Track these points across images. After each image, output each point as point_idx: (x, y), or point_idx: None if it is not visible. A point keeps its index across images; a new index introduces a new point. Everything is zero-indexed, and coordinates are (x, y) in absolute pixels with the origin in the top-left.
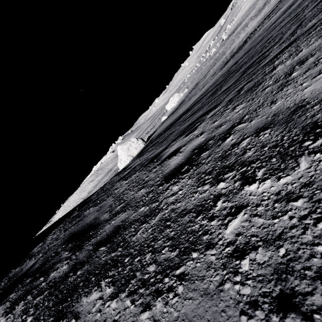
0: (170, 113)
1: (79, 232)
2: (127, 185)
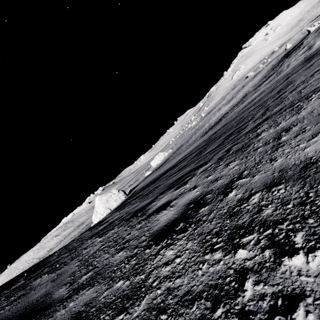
0: (154, 169)
1: (13, 318)
2: (101, 244)
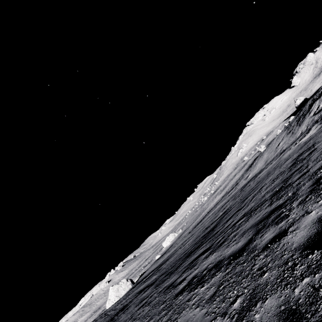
0: (163, 252)
1: None
2: (101, 319)
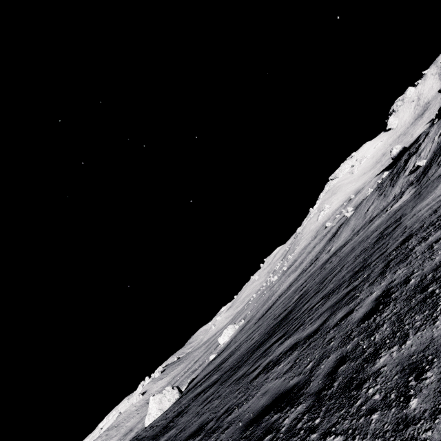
0: (219, 351)
1: None
2: (148, 432)
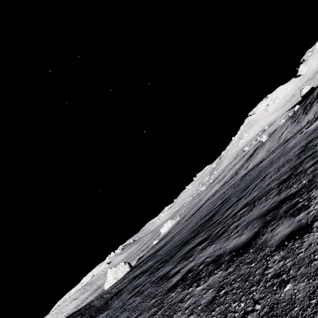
0: (160, 238)
1: (79, 315)
2: (97, 301)
